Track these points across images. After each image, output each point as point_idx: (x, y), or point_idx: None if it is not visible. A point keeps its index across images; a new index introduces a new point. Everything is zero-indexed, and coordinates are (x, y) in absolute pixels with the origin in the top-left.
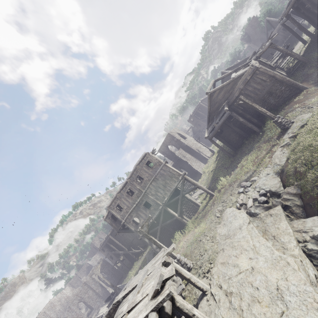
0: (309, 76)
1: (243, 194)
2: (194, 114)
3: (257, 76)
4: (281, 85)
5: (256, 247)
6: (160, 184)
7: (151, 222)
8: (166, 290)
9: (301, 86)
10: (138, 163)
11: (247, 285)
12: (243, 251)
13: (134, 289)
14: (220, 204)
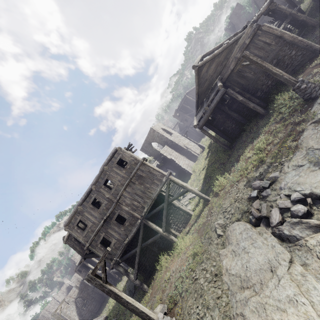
0: None
1: (259, 200)
2: (180, 108)
3: (258, 38)
4: (291, 49)
5: None
6: (137, 190)
7: (127, 243)
8: None
9: (318, 48)
10: (107, 163)
11: None
12: None
13: None
14: (221, 214)
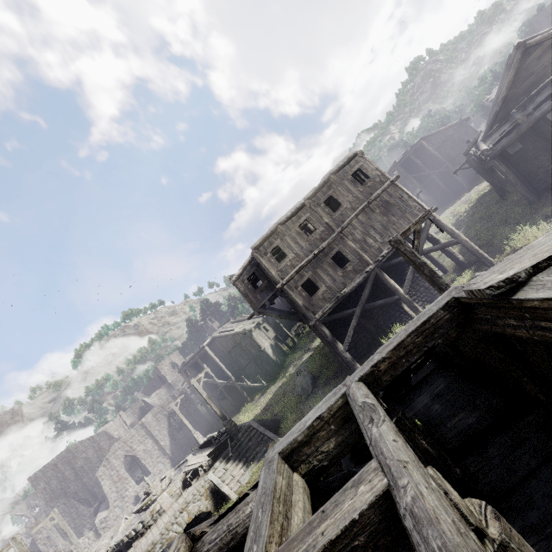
0: None
1: None
2: (403, 161)
3: None
4: None
5: None
6: (377, 222)
7: (344, 295)
8: None
9: None
10: (336, 171)
11: None
12: None
13: None
14: None
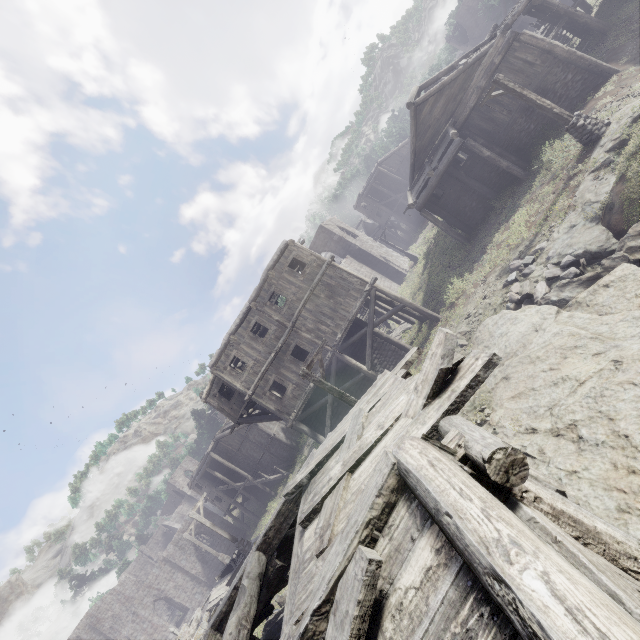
0: (618, 51)
1: (519, 283)
2: (367, 191)
3: (515, 55)
4: (565, 71)
5: (601, 334)
6: (324, 307)
7: (312, 388)
8: (472, 365)
9: (607, 68)
10: (272, 266)
11: (620, 390)
12: (568, 352)
13: (338, 450)
14: (463, 323)
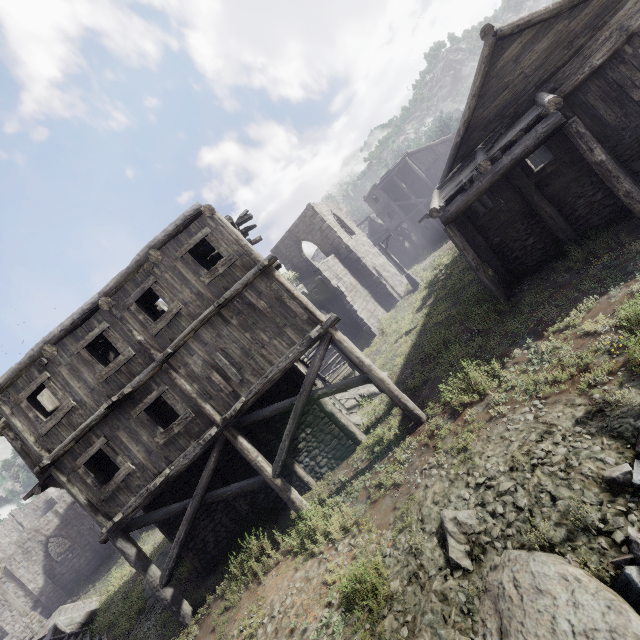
0: None
1: None
2: (385, 183)
3: None
4: None
5: None
6: (232, 342)
7: (164, 482)
8: None
9: None
10: (161, 242)
11: None
12: None
13: None
14: (469, 488)
